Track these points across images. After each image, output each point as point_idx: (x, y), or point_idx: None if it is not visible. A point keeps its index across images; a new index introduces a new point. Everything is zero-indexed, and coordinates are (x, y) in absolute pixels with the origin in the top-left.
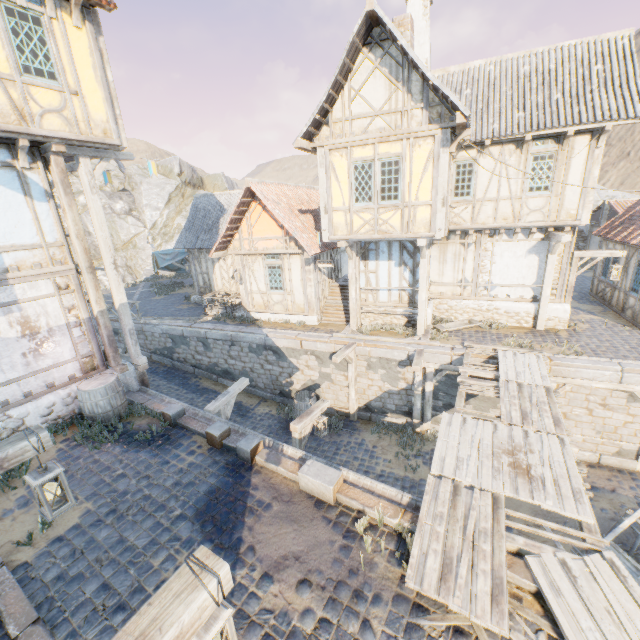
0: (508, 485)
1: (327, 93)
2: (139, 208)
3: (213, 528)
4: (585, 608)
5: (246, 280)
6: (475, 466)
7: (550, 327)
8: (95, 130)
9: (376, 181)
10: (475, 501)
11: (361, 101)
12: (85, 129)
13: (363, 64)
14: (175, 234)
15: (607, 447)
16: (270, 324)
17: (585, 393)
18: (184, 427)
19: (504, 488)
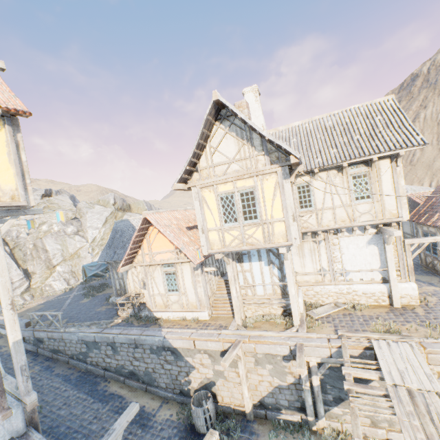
0: None
1: (193, 152)
2: (84, 229)
3: None
4: None
5: (149, 285)
6: None
7: (405, 303)
8: (3, 197)
9: (238, 206)
10: None
11: (219, 154)
12: None
13: (217, 131)
14: None
15: None
16: (169, 322)
17: None
18: None
19: None
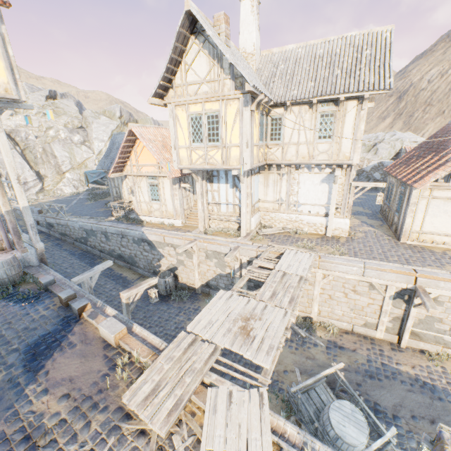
0: (229, 340)
1: (166, 67)
2: (90, 140)
3: (31, 358)
4: (226, 422)
5: (136, 193)
6: (218, 327)
7: (336, 235)
8: None
9: (204, 128)
10: (200, 350)
11: (192, 72)
12: None
13: (192, 47)
14: None
15: (358, 320)
16: (151, 224)
17: (342, 282)
18: (52, 291)
19: (225, 342)
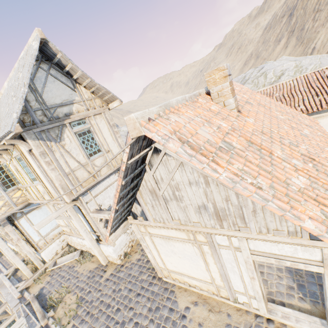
0: None
1: None
2: None
3: None
4: None
5: None
6: None
7: (112, 261)
8: None
9: None
10: None
11: None
12: None
13: None
14: None
15: None
16: None
17: None
18: None
19: None
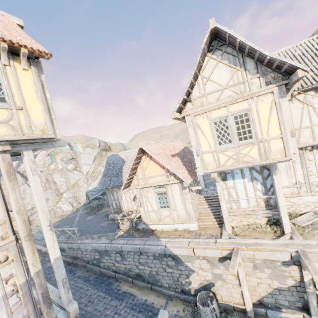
0: None
1: (190, 81)
2: (80, 166)
3: None
4: None
5: (143, 204)
6: None
7: None
8: (35, 130)
9: (232, 129)
10: None
11: (211, 83)
12: (27, 131)
13: (209, 62)
14: (98, 175)
15: None
16: (164, 233)
17: None
18: None
19: None
